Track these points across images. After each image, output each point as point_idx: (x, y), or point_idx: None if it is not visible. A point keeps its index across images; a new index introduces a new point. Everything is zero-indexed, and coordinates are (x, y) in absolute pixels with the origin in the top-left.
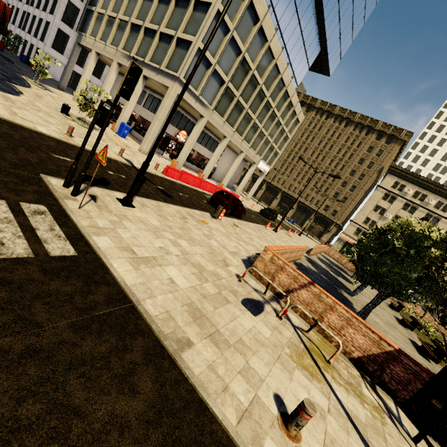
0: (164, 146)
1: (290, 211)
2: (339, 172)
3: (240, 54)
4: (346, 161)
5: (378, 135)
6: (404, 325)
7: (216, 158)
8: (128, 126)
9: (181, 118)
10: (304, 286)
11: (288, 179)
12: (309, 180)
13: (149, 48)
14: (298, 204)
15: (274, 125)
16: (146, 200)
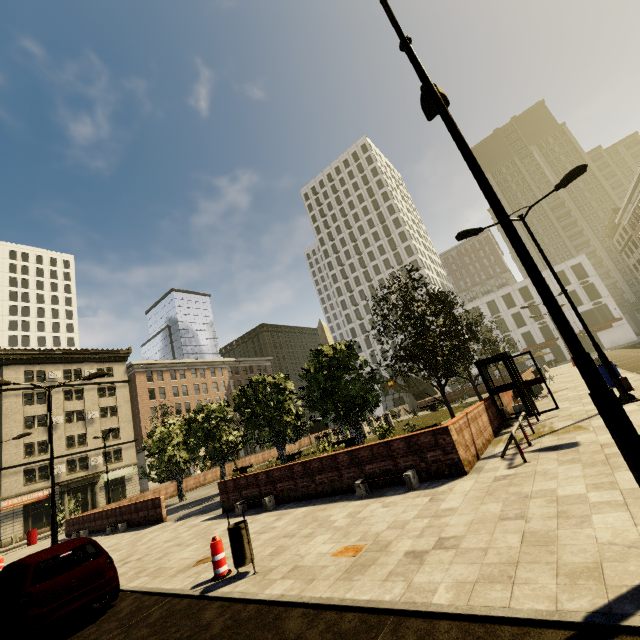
0: None
1: None
2: None
3: None
4: None
5: None
6: None
7: None
8: None
9: None
10: (468, 422)
11: None
12: None
13: None
14: None
15: None
16: (530, 600)
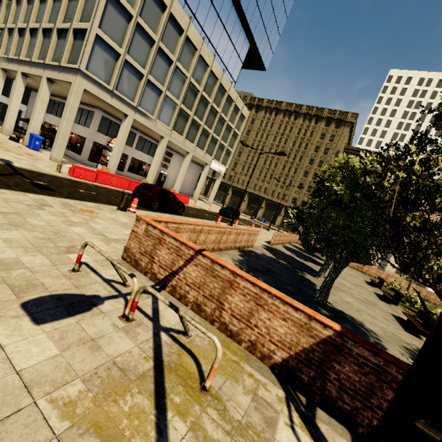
0: (97, 157)
1: (260, 211)
2: (298, 164)
3: (154, 44)
4: (303, 152)
5: (326, 122)
6: (387, 301)
7: (157, 161)
8: (38, 136)
9: (111, 124)
10: (190, 259)
11: (252, 180)
12: (271, 177)
13: (48, 48)
14: (266, 203)
15: (217, 121)
16: None
